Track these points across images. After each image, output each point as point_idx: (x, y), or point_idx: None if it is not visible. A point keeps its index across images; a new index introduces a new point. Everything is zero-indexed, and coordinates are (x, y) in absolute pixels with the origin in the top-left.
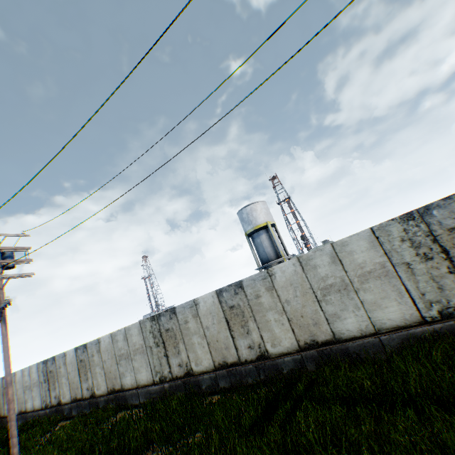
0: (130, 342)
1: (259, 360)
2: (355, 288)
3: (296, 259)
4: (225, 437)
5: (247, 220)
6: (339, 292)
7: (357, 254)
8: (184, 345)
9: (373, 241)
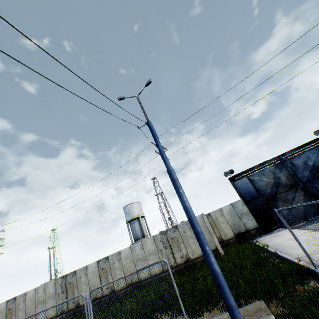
0: (47, 291)
1: (110, 293)
2: (146, 259)
3: (129, 246)
4: (88, 317)
5: (127, 213)
6: (142, 260)
7: (148, 245)
8: (77, 290)
9: (153, 240)
